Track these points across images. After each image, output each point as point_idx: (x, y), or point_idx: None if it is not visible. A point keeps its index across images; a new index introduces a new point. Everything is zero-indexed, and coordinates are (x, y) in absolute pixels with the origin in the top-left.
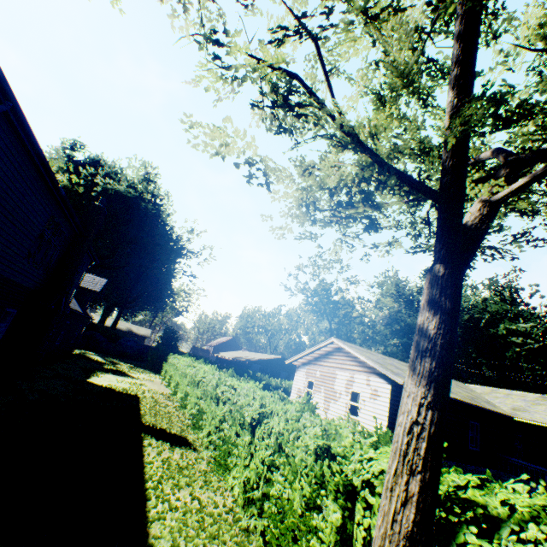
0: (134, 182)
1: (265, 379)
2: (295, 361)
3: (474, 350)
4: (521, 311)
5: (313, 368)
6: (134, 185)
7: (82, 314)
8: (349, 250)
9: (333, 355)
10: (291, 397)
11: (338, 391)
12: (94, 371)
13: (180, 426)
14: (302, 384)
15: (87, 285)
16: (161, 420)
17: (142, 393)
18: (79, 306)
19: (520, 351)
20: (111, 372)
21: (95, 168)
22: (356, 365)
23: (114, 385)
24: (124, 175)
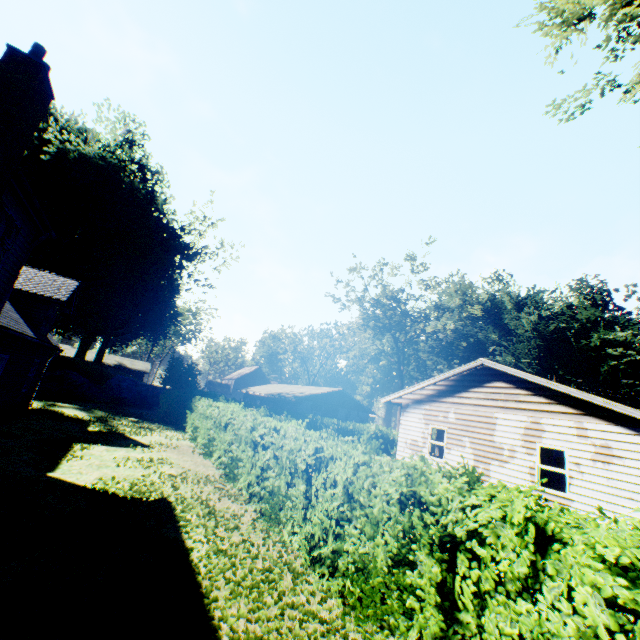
0: (109, 144)
1: (328, 421)
2: (397, 397)
3: (559, 367)
4: (617, 317)
5: (438, 409)
6: (110, 149)
7: (33, 339)
8: (426, 243)
9: (482, 388)
10: (398, 454)
11: (505, 445)
12: (66, 445)
13: (321, 617)
14: (420, 433)
15: (41, 289)
16: (265, 611)
17: (173, 491)
18: (26, 326)
19: (617, 365)
20: (101, 439)
21: (43, 122)
22: (544, 402)
23: (111, 477)
24: (92, 132)
